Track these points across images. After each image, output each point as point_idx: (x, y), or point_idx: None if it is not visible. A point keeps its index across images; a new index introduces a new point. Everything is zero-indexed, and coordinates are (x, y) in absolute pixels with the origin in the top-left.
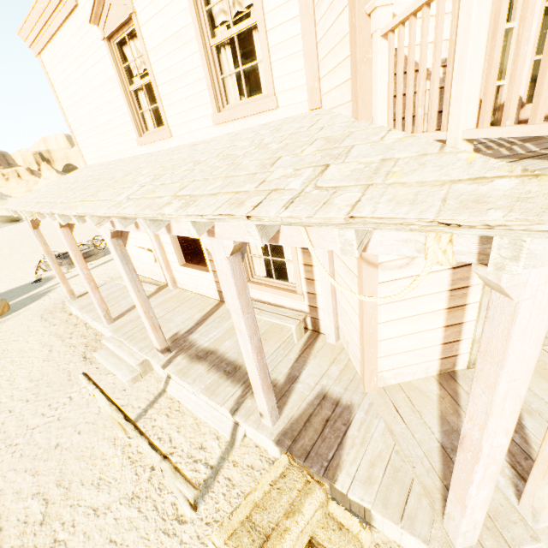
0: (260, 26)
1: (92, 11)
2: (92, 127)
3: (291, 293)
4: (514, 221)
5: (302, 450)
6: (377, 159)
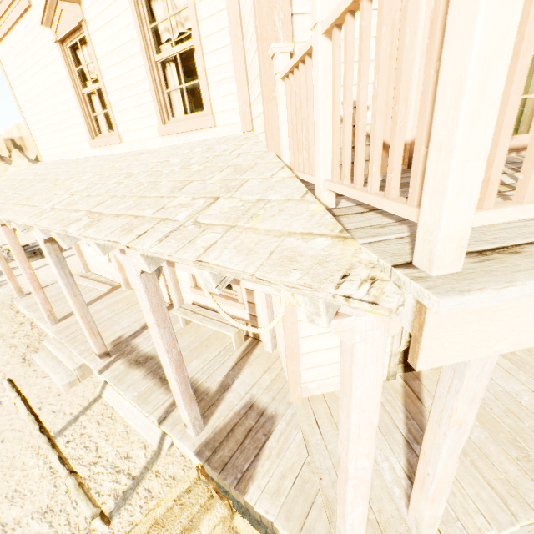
0: (197, 49)
1: (43, 14)
2: (47, 124)
3: (233, 301)
4: (302, 285)
5: (220, 462)
6: (255, 198)
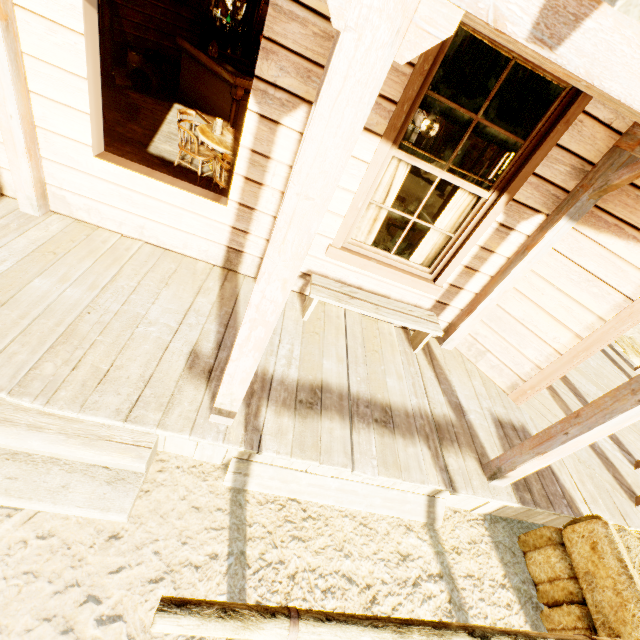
0: None
1: None
2: None
3: (427, 282)
4: None
5: (543, 498)
6: None
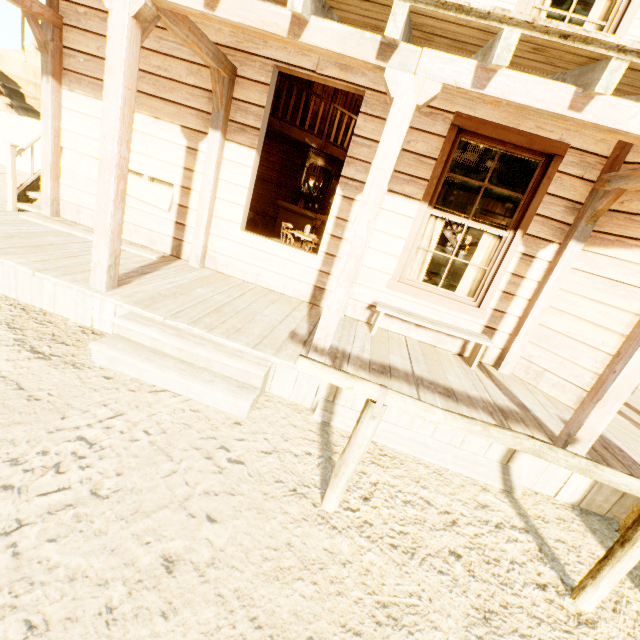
0: None
1: None
2: None
3: (472, 306)
4: None
5: None
6: None
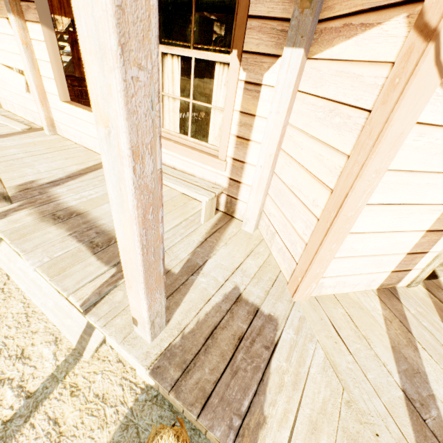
0: None
1: None
2: None
3: (210, 156)
4: None
5: (198, 392)
6: None
